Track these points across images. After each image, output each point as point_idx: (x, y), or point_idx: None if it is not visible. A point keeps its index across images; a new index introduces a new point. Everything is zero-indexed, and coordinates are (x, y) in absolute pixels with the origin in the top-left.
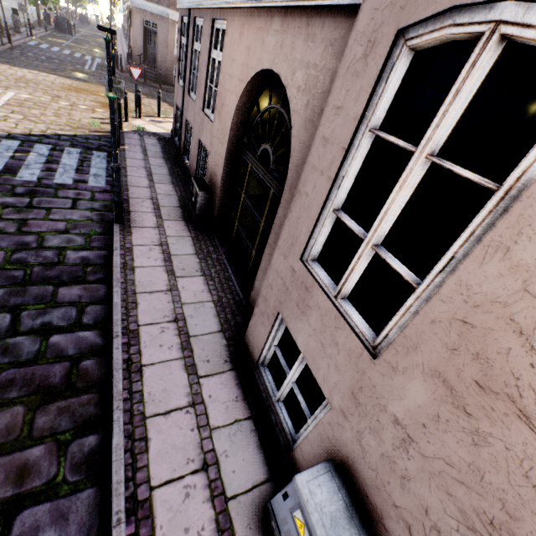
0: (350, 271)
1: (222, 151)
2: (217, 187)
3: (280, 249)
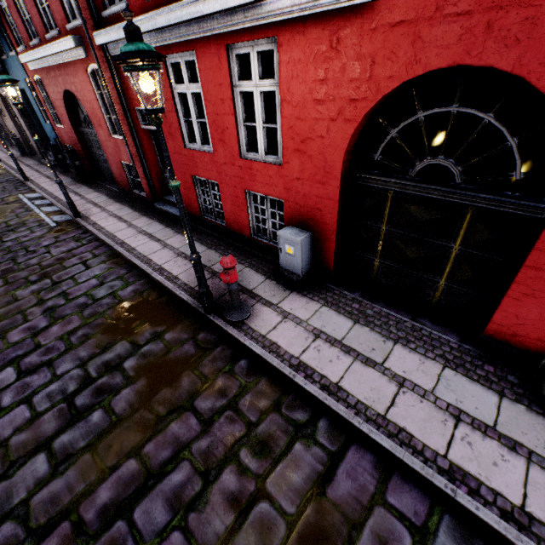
0: (3, 113)
1: (2, 119)
2: (9, 131)
3: (4, 121)
